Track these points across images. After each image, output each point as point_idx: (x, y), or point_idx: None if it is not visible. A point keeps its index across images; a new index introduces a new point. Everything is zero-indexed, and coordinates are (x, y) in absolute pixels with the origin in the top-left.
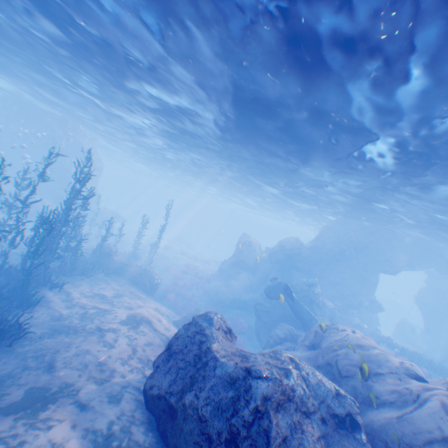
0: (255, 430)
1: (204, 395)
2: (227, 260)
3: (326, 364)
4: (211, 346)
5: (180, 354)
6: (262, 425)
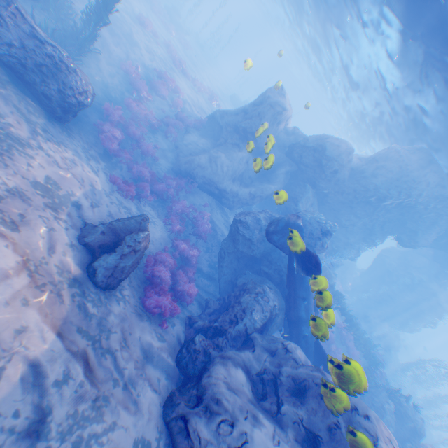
0: None
1: None
2: (229, 114)
3: None
4: None
5: None
6: None
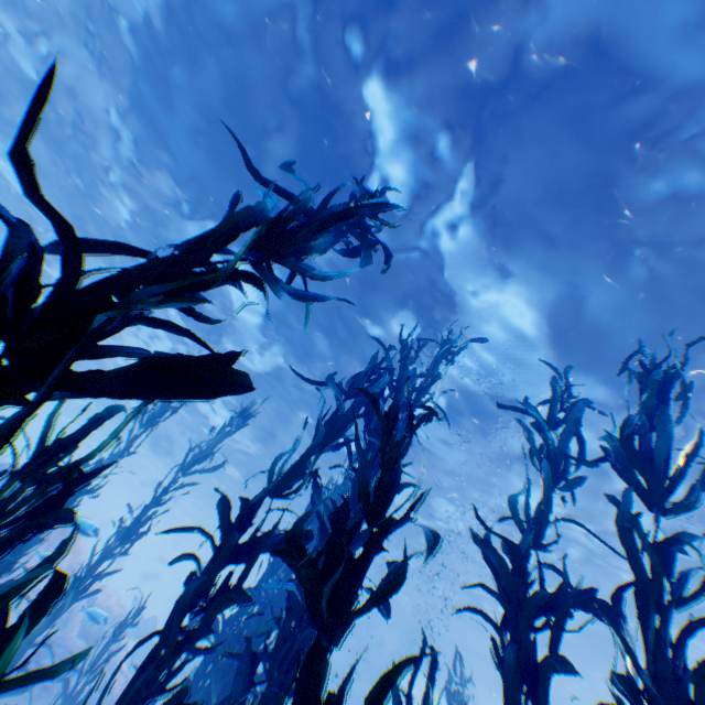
0: None
1: None
2: None
3: None
4: None
5: None
6: None
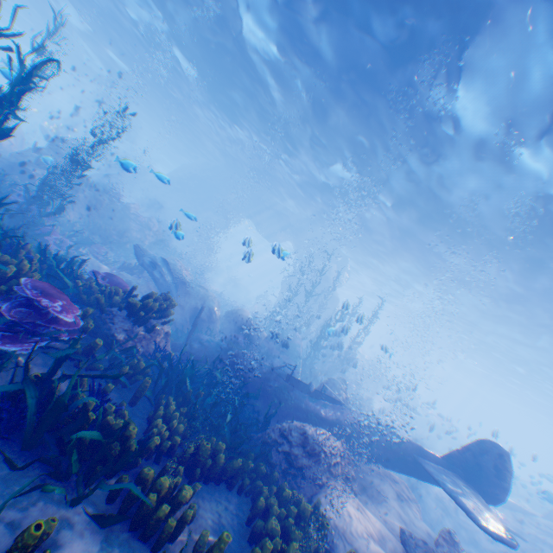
0: None
1: None
2: None
3: None
4: None
5: None
6: None
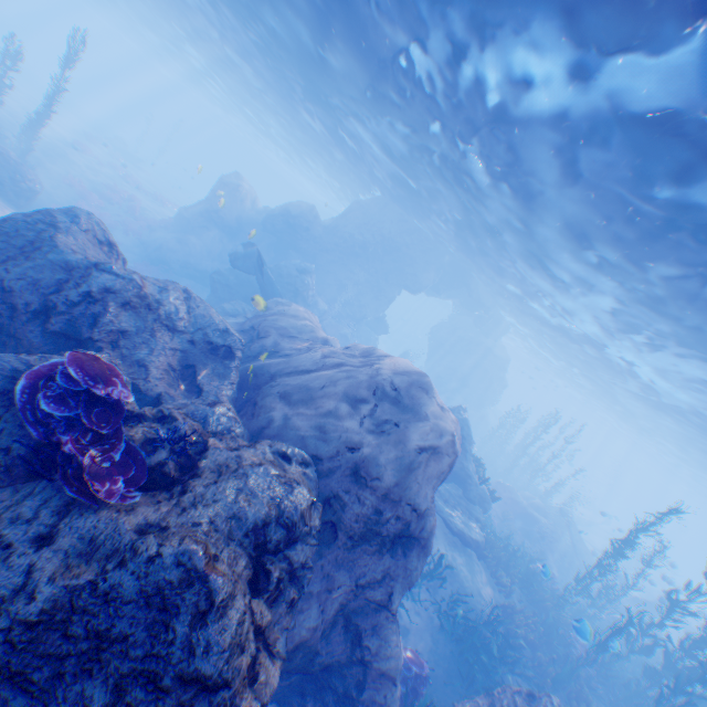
0: (81, 311)
1: (21, 272)
2: (194, 207)
3: (251, 328)
4: (59, 238)
5: (2, 236)
6: (93, 311)
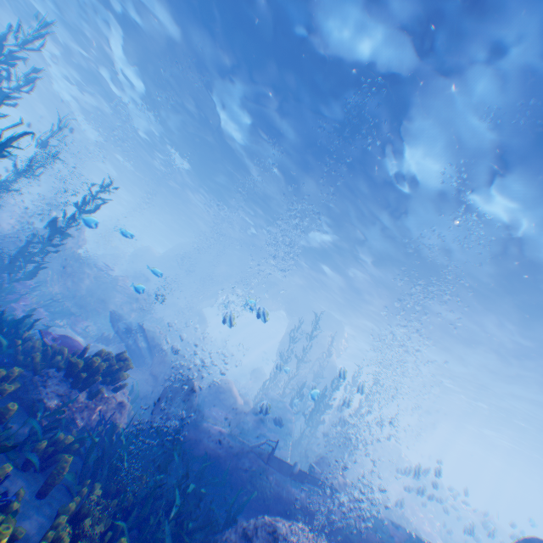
0: None
1: None
2: None
3: None
4: None
5: None
6: None
